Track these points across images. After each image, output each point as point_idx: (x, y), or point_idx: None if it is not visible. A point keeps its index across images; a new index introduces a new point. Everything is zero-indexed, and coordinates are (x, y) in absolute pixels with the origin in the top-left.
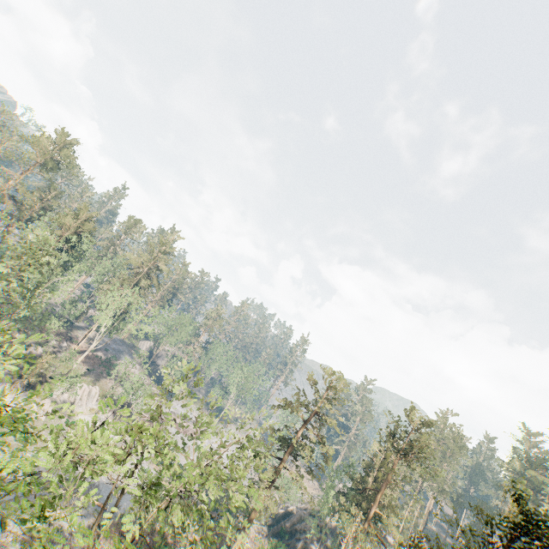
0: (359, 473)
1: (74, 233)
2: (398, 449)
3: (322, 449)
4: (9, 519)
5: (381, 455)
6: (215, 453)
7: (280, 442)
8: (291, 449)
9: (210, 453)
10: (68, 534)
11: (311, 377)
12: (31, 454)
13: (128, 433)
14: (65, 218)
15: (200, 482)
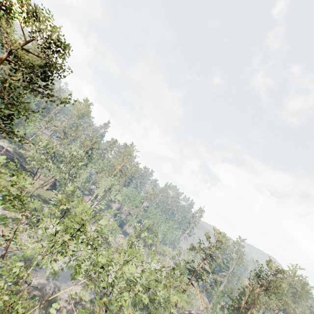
0: (236, 296)
1: (89, 149)
2: (261, 285)
3: (214, 277)
4: (61, 287)
5: (250, 287)
6: (160, 270)
7: (189, 269)
8: (196, 275)
9: (157, 269)
10: (83, 301)
11: (208, 234)
12: (67, 257)
13: (125, 254)
14: (86, 141)
15: (155, 283)
